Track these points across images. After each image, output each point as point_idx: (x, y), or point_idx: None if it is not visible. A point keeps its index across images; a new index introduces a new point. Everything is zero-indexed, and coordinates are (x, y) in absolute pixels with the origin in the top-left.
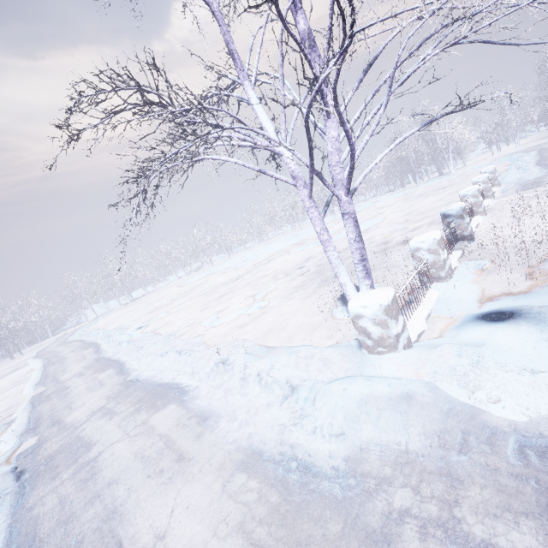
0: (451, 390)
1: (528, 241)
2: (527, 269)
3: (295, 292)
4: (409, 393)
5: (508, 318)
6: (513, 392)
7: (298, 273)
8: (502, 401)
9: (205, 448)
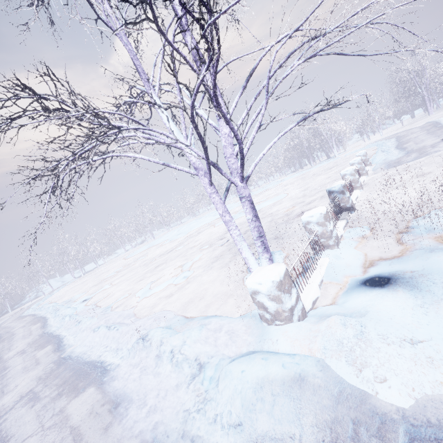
0: (341, 368)
1: (396, 209)
2: (397, 235)
3: (216, 261)
4: (302, 374)
5: (386, 284)
6: (397, 370)
7: (219, 243)
8: (388, 381)
9: None
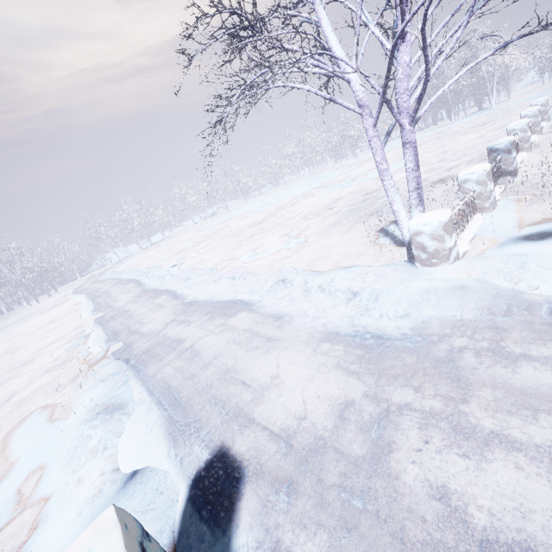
0: (498, 282)
1: None
2: None
3: (331, 229)
4: (463, 285)
5: (548, 235)
6: (549, 280)
7: (329, 213)
8: (540, 285)
9: (289, 333)
